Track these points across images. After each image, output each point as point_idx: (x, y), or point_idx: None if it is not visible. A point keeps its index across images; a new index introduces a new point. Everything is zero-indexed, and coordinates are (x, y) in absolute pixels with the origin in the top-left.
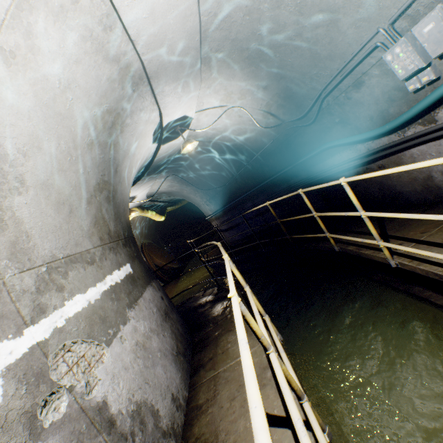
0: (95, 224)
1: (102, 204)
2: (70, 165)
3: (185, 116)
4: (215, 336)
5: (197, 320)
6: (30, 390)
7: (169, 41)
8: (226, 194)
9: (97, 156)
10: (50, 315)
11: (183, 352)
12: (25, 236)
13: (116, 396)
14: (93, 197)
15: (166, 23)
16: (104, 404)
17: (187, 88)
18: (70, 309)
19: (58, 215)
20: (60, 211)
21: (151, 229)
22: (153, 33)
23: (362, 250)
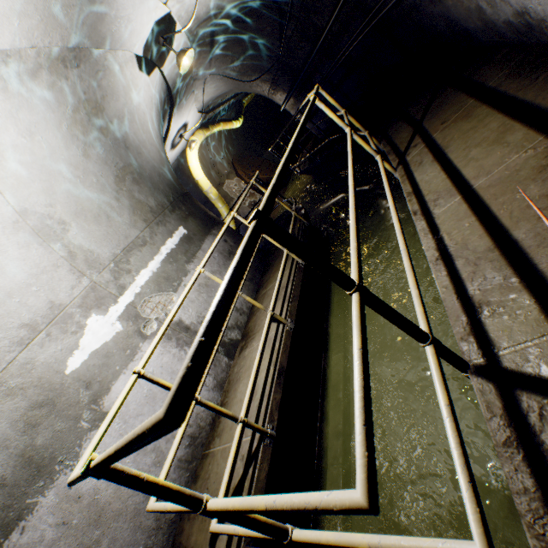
0: (134, 213)
1: (132, 190)
2: (83, 185)
3: (157, 22)
4: (274, 262)
5: (271, 246)
6: (134, 323)
7: (56, 6)
8: (285, 72)
9: (98, 155)
10: (129, 289)
11: (249, 278)
12: (90, 252)
13: (188, 316)
14: (120, 192)
15: (37, 1)
16: (180, 321)
17: (125, 3)
18: (141, 280)
19: (101, 226)
20: (101, 223)
21: (238, 137)
22: (37, 22)
23: (389, 154)
